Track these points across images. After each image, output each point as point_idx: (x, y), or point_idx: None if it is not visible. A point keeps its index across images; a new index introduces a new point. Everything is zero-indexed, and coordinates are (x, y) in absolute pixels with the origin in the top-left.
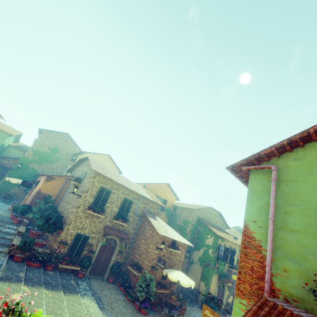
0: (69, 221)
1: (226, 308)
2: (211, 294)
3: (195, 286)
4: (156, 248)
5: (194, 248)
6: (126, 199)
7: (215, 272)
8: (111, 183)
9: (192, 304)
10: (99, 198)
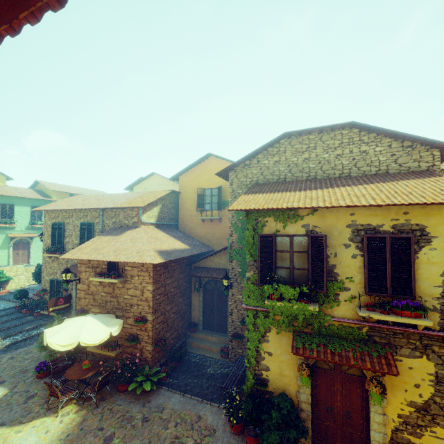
0: (42, 269)
1: None
2: (264, 389)
3: None
4: (79, 281)
5: None
6: (83, 224)
7: (276, 324)
8: (61, 213)
9: (217, 399)
10: (55, 236)
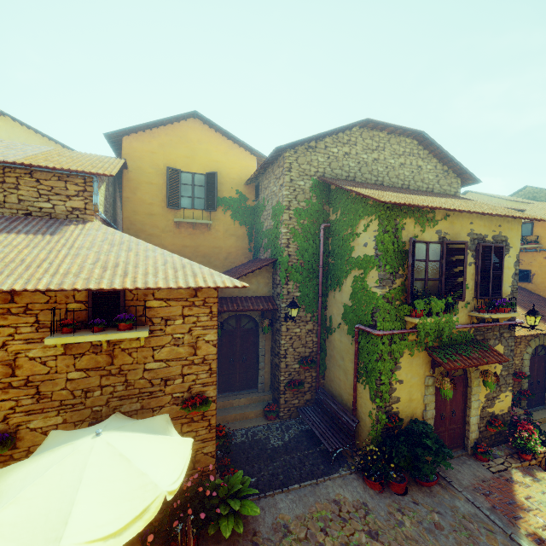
0: None
1: (488, 432)
2: (401, 423)
3: (346, 399)
4: None
5: (327, 284)
6: None
7: (410, 346)
8: None
9: (327, 468)
10: None
